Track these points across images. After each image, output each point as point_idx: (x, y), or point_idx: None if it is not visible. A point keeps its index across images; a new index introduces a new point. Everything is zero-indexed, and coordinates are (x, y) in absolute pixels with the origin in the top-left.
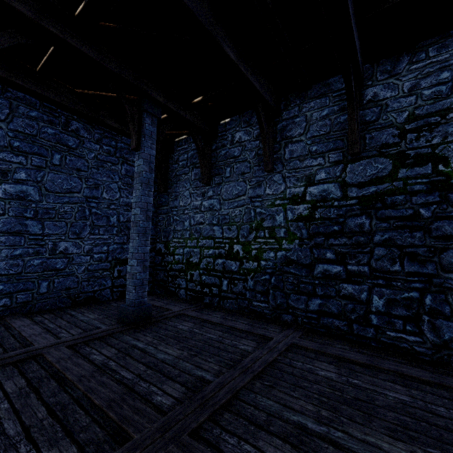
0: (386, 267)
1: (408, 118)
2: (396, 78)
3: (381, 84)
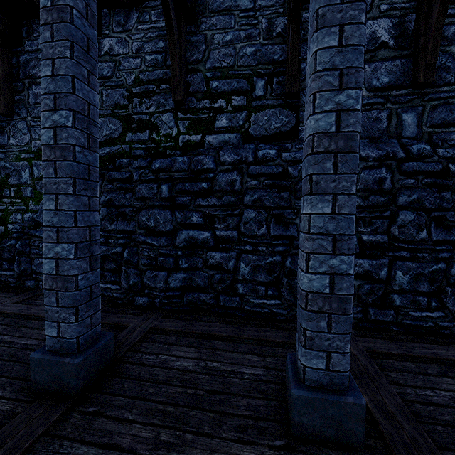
0: (107, 226)
1: (135, 81)
2: (127, 35)
3: (116, 37)
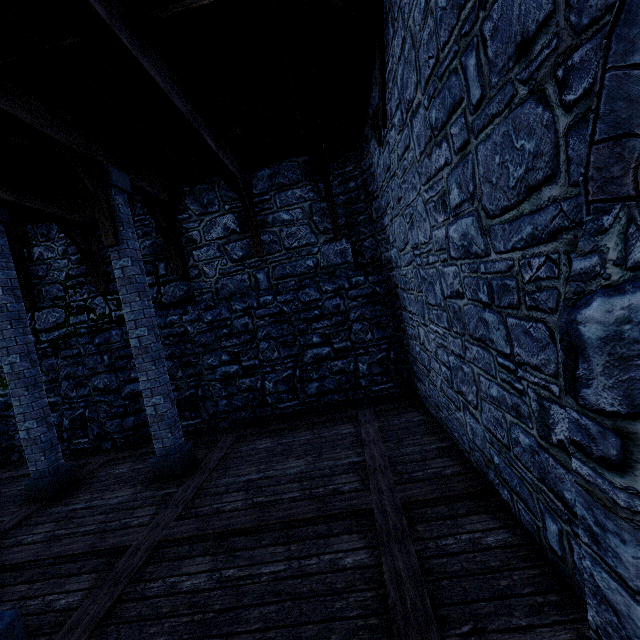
0: (70, 394)
1: (67, 277)
2: (52, 243)
3: (43, 245)
